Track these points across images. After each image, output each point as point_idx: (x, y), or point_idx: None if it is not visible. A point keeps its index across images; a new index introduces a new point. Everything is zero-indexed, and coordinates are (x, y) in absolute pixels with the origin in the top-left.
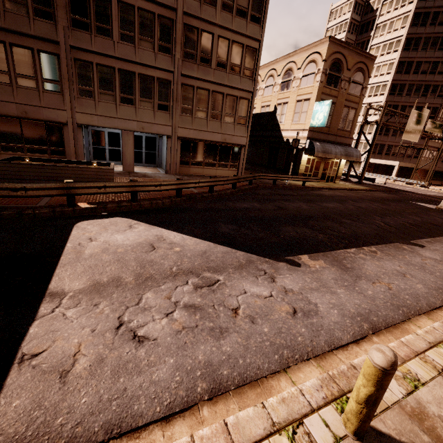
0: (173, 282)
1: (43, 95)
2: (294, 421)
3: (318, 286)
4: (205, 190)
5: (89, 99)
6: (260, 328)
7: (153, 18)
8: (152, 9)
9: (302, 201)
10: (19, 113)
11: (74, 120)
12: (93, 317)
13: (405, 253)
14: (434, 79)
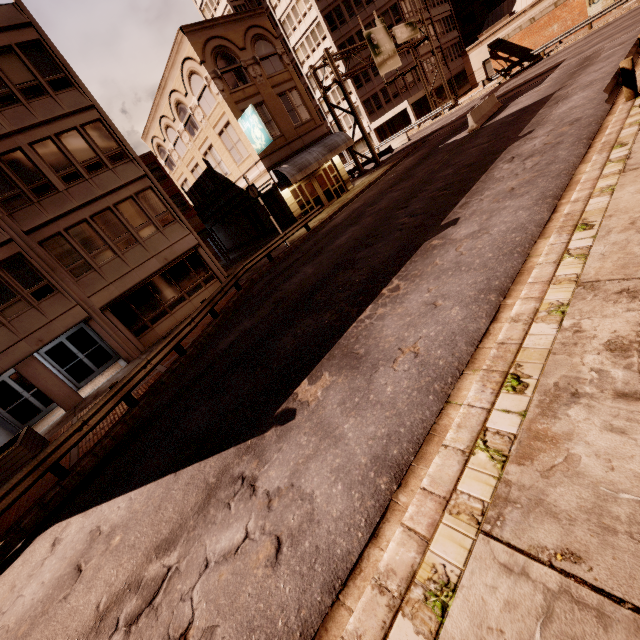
0: None
1: None
2: None
3: (318, 442)
4: (176, 356)
5: None
6: None
7: None
8: None
9: (308, 263)
10: None
11: None
12: None
13: (436, 255)
14: None
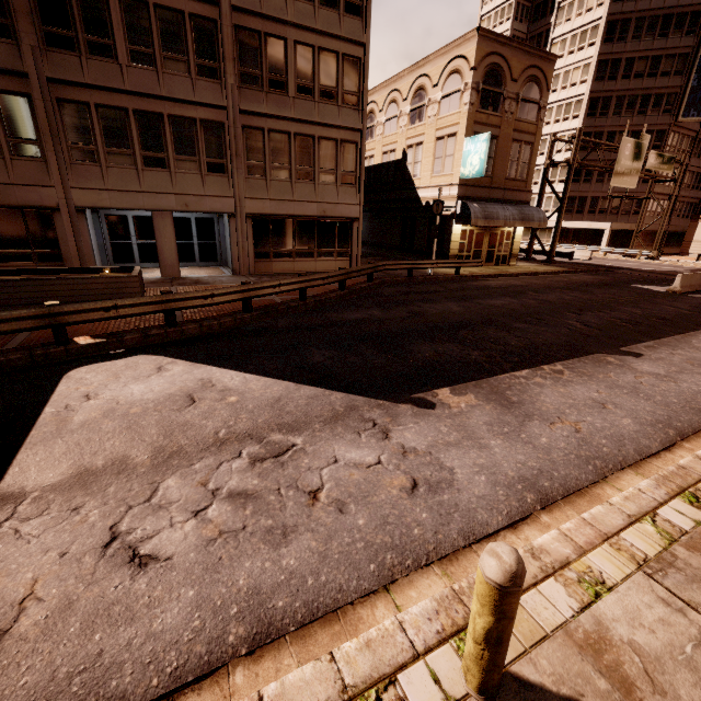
0: (216, 456)
1: (13, 165)
2: (381, 679)
3: (460, 438)
4: (293, 297)
5: (91, 164)
6: (352, 520)
7: (182, 20)
8: (179, 5)
9: (453, 300)
10: None
11: (70, 202)
12: (68, 530)
13: (610, 369)
14: (655, 84)
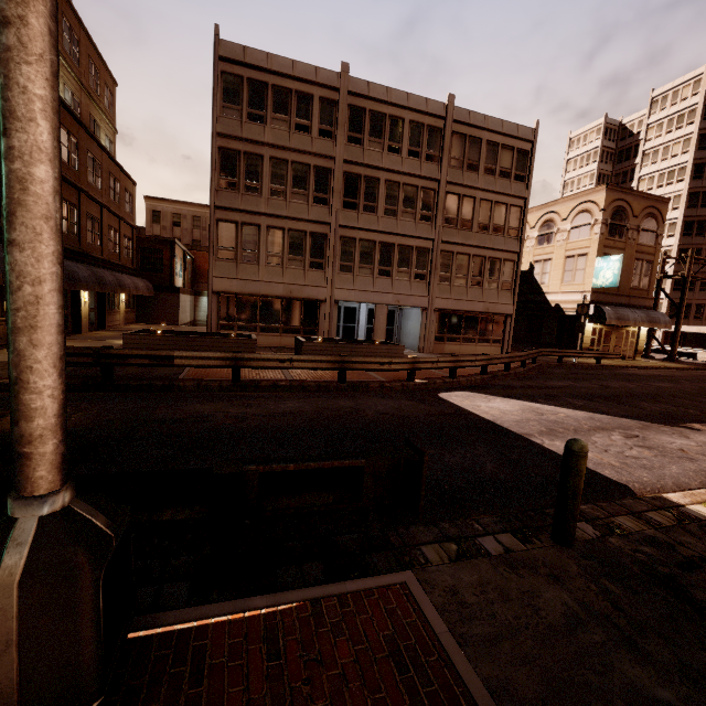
0: (600, 433)
1: (308, 274)
2: None
3: None
4: (495, 369)
5: (348, 274)
6: None
7: (416, 191)
8: (416, 183)
9: (621, 381)
10: (285, 293)
11: (332, 297)
12: None
13: None
14: None
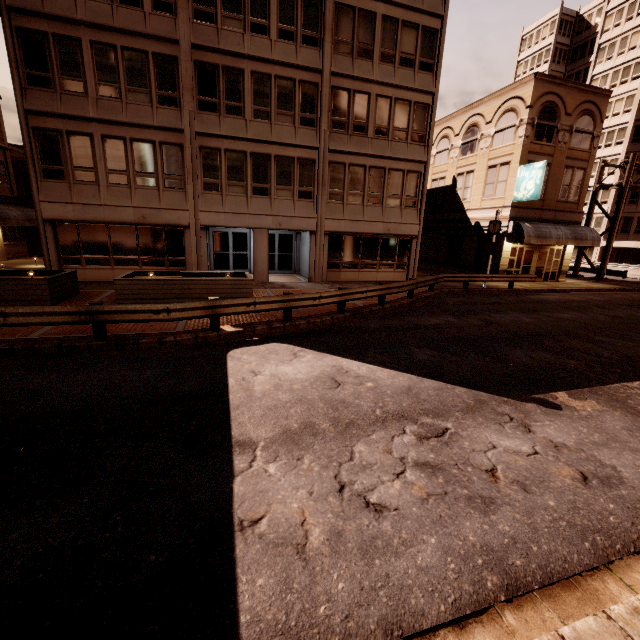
0: (385, 431)
1: (164, 195)
2: None
3: (605, 439)
4: (371, 302)
5: (215, 193)
6: (541, 500)
7: (293, 85)
8: (292, 75)
9: (519, 312)
10: (136, 219)
11: (197, 222)
12: (303, 475)
13: None
14: None
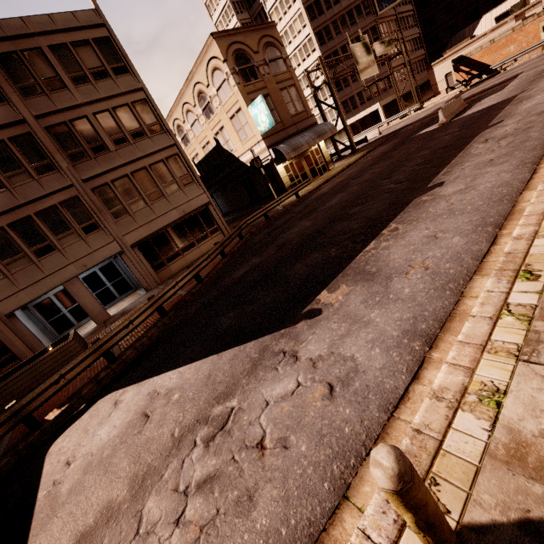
0: (178, 457)
1: None
2: None
3: (348, 326)
4: (194, 284)
5: None
6: (296, 450)
7: (5, 146)
8: None
9: (303, 219)
10: None
11: None
12: None
13: (428, 206)
14: (350, 1)
